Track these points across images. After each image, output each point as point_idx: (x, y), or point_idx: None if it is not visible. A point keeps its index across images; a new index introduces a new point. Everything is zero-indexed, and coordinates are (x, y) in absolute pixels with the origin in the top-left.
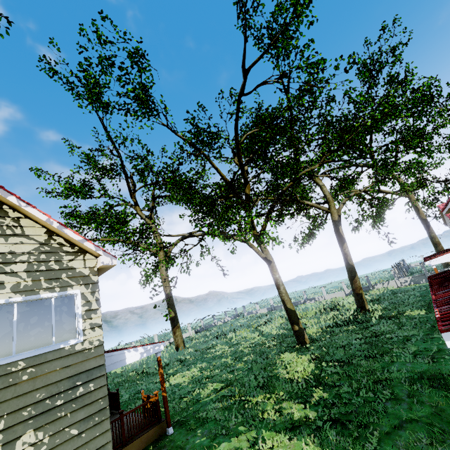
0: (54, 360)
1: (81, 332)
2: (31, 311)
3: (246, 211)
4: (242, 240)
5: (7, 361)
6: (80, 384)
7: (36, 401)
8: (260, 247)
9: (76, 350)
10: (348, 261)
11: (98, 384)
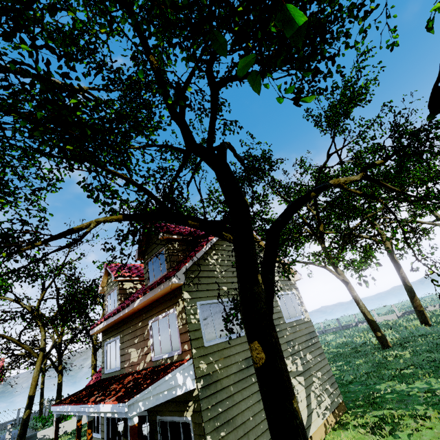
0: (301, 324)
1: (303, 312)
2: (286, 299)
3: (321, 244)
4: (323, 266)
5: (291, 320)
6: (312, 338)
7: (304, 340)
8: (337, 271)
9: (305, 321)
10: (406, 283)
11: (317, 340)
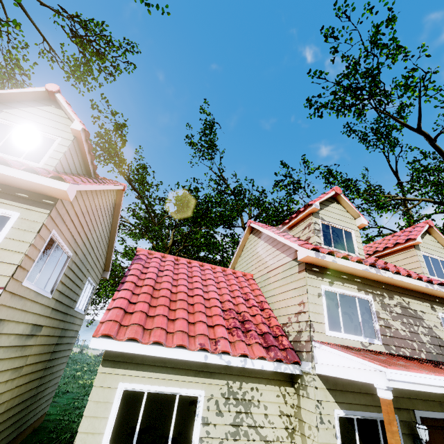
0: None
1: None
2: None
3: None
4: None
5: None
6: None
7: None
8: None
9: None
10: None
11: None
